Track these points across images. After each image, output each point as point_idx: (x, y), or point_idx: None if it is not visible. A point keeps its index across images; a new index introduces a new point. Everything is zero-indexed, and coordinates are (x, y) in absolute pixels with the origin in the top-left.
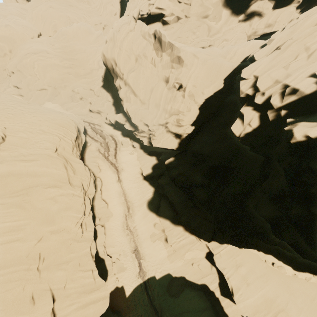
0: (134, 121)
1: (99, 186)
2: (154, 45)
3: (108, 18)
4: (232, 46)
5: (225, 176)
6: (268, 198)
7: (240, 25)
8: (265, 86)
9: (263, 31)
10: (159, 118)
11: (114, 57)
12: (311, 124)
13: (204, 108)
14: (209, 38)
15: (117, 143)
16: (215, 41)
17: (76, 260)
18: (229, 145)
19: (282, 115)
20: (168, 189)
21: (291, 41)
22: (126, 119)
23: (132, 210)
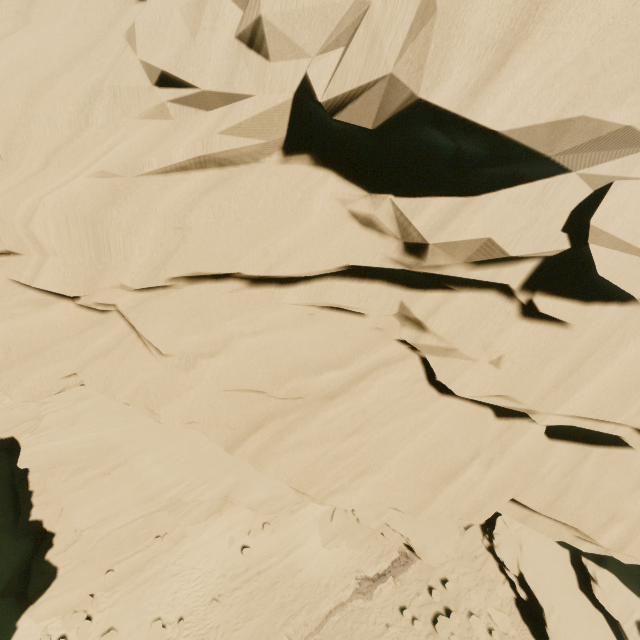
0: None
1: None
2: None
3: None
4: None
5: None
6: None
7: None
8: None
9: None
10: None
11: None
12: None
13: None
14: None
15: None
16: None
17: None
18: None
19: None
20: None
21: None
22: None
23: None
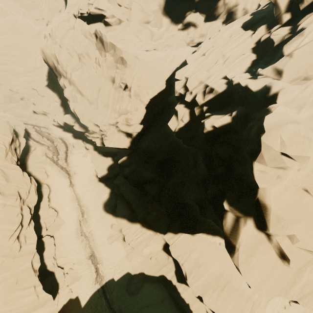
0: (83, 121)
1: (47, 193)
2: (96, 44)
3: (52, 14)
4: (170, 51)
5: (170, 169)
6: (196, 183)
7: (180, 33)
8: (193, 86)
9: (198, 40)
10: (109, 118)
11: (55, 54)
12: (218, 116)
13: (150, 107)
14: (153, 43)
15: (67, 146)
16: (159, 46)
17: (11, 279)
18: (172, 140)
19: (204, 111)
20: (124, 189)
21: (213, 49)
22: (74, 120)
23: (87, 214)
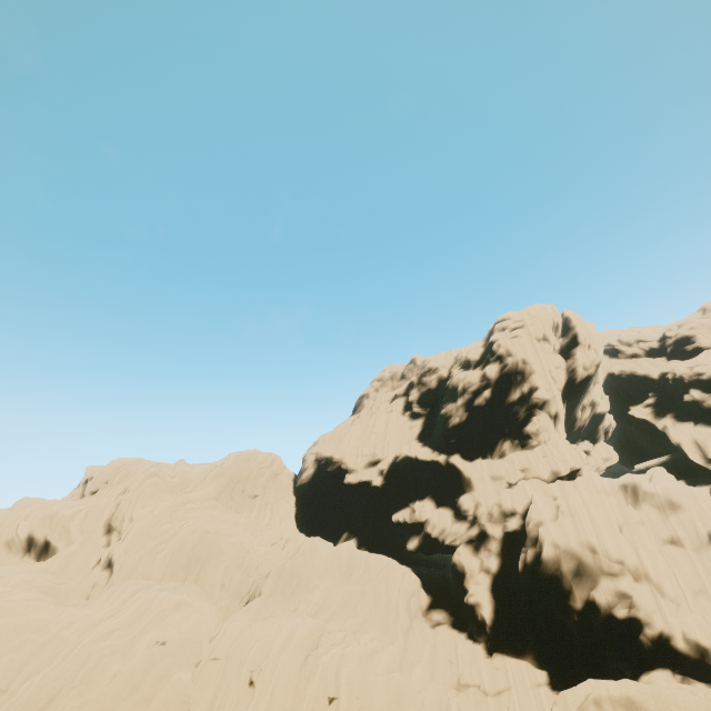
0: None
1: None
2: (626, 497)
3: (285, 524)
4: (663, 476)
5: None
6: None
7: None
8: None
9: (605, 465)
10: None
11: (587, 538)
12: None
13: None
14: None
15: None
16: None
17: None
18: None
19: None
20: None
21: None
22: (680, 676)
23: None
